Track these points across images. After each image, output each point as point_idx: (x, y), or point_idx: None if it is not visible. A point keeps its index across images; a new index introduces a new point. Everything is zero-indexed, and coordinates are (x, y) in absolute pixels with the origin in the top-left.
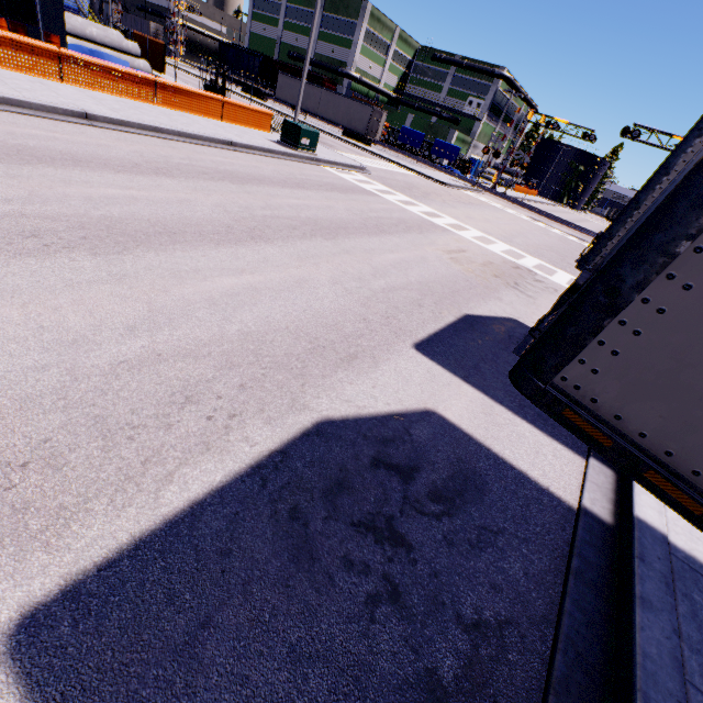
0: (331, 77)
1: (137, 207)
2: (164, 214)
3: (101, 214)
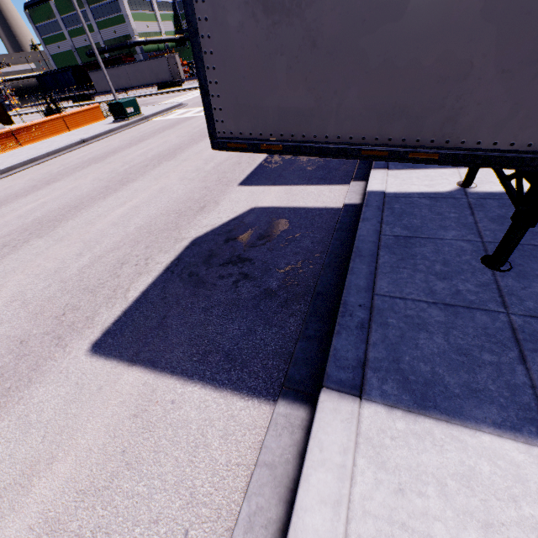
0: (126, 52)
1: (49, 206)
2: (66, 201)
3: (32, 220)
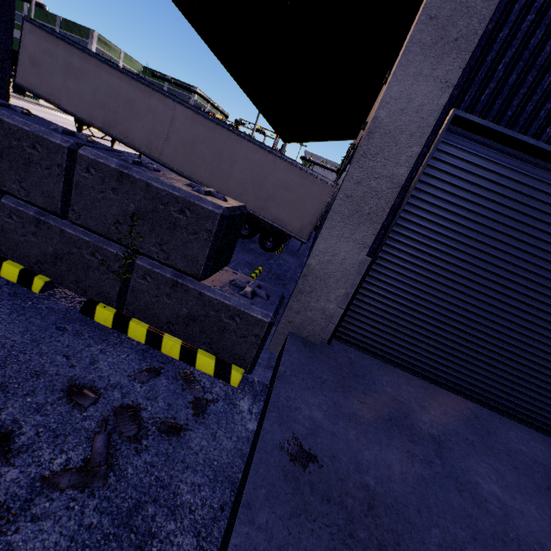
0: None
1: None
2: None
3: None
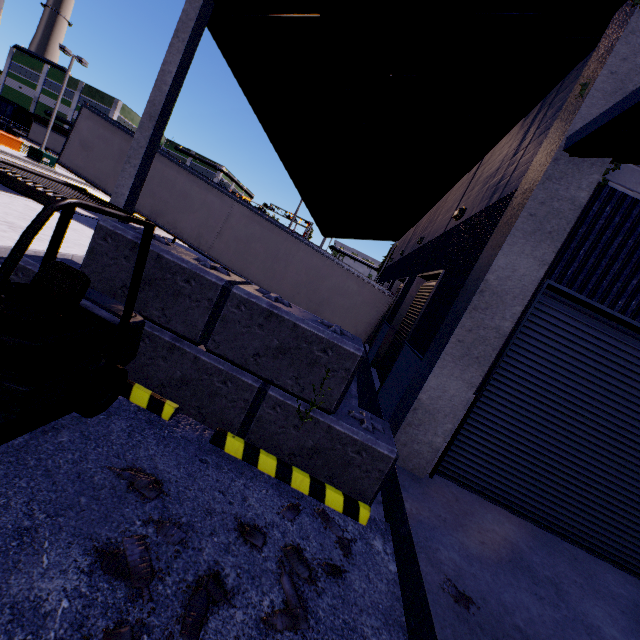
0: None
1: None
2: None
3: None
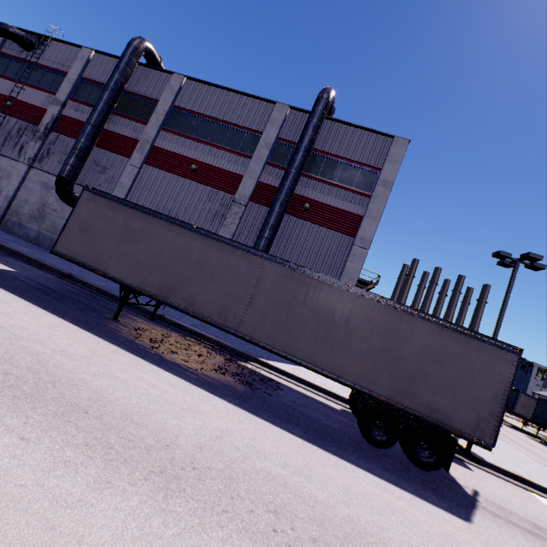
0: None
1: None
2: None
3: None
